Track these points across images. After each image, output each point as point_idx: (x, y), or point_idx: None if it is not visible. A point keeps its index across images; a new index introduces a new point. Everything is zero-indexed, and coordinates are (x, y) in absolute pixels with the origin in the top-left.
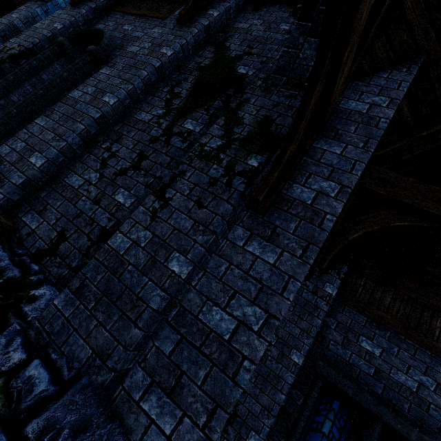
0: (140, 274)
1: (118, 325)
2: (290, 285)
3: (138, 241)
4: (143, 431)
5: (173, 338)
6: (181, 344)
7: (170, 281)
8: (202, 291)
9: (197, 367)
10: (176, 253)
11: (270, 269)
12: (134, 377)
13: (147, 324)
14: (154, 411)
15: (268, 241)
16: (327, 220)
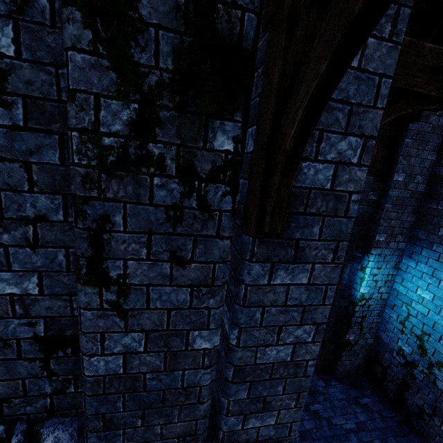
0: (168, 373)
1: (184, 414)
2: (329, 293)
3: (130, 350)
4: (256, 434)
5: (244, 387)
6: (253, 386)
7: (208, 358)
8: (247, 345)
9: (274, 388)
10: (195, 333)
11: (306, 289)
12: (229, 423)
13: (210, 393)
14: (257, 424)
15: (294, 263)
16: (353, 203)
